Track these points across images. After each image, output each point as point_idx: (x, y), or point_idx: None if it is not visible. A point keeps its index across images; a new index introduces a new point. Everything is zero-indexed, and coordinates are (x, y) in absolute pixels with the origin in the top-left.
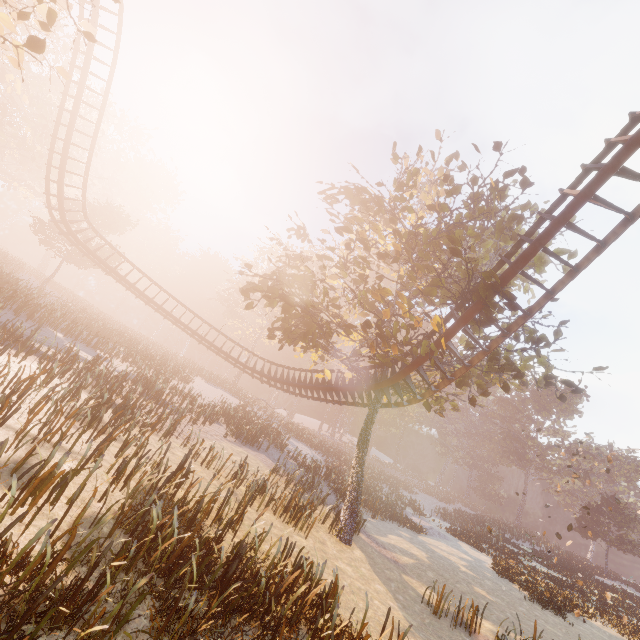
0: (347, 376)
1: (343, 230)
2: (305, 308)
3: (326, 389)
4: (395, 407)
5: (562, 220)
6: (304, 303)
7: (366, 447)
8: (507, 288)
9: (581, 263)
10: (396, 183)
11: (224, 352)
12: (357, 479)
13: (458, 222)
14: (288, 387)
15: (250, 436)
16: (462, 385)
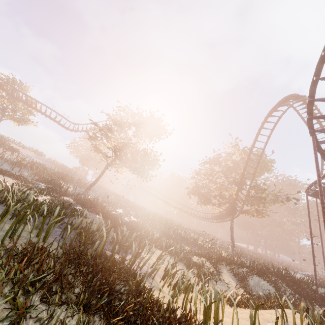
0: (221, 210)
1: (205, 175)
2: (202, 195)
3: (221, 217)
4: (237, 216)
5: (245, 165)
6: (202, 193)
7: (232, 230)
8: (254, 176)
9: (254, 172)
10: (217, 157)
11: (189, 212)
12: (231, 239)
13: (231, 166)
14: (212, 220)
15: (201, 235)
16: (252, 206)
